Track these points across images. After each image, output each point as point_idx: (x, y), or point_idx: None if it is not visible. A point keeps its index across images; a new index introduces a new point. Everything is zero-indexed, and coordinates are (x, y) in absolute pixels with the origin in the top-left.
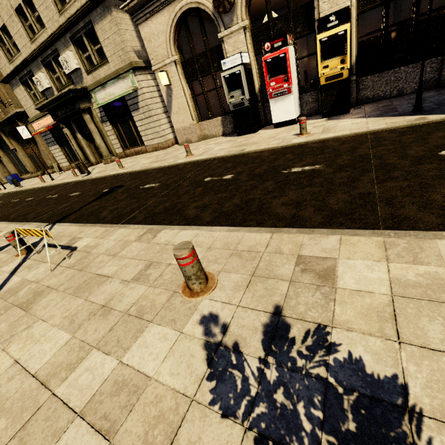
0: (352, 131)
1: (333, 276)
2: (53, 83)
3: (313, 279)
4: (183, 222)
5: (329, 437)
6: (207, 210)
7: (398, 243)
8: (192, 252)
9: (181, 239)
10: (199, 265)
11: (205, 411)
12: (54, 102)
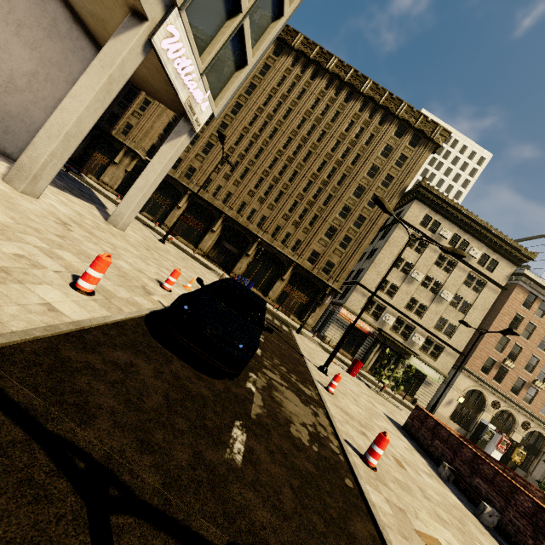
0: None
1: None
2: (392, 325)
3: None
4: None
5: None
6: None
7: None
8: None
9: None
10: None
11: None
12: (400, 343)
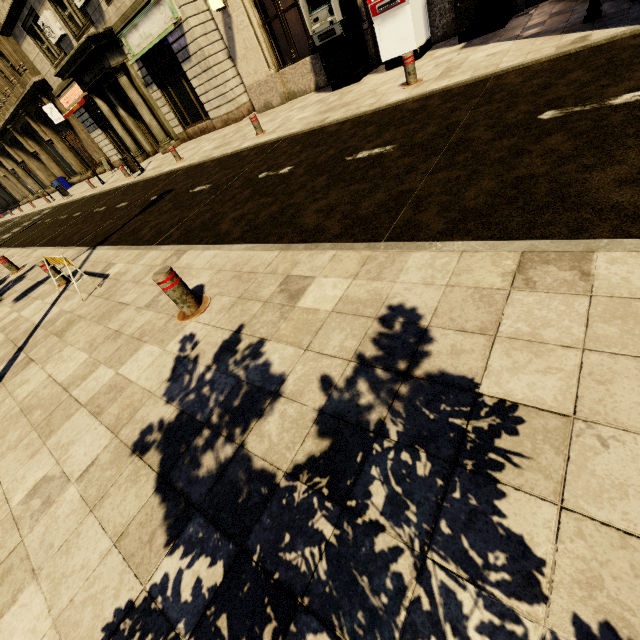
0: (475, 73)
1: (300, 295)
2: (67, 27)
3: (284, 299)
4: (212, 240)
5: (220, 410)
6: (241, 223)
7: (379, 257)
8: (169, 276)
9: (199, 261)
10: (183, 290)
11: (158, 400)
12: (75, 61)
